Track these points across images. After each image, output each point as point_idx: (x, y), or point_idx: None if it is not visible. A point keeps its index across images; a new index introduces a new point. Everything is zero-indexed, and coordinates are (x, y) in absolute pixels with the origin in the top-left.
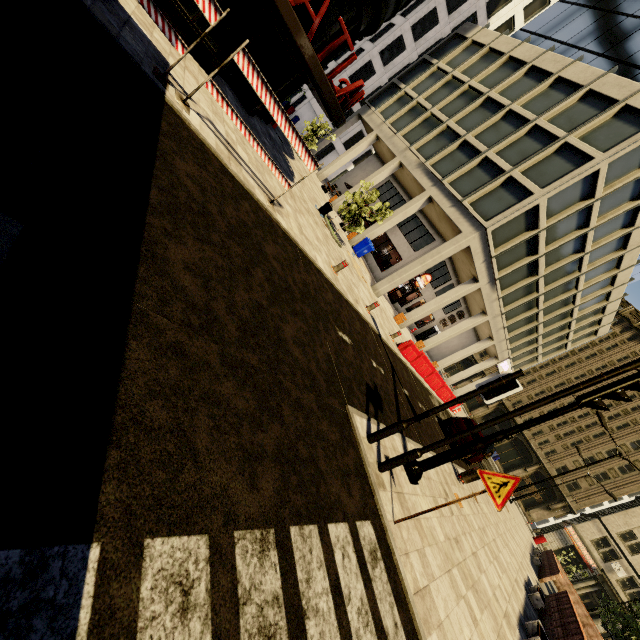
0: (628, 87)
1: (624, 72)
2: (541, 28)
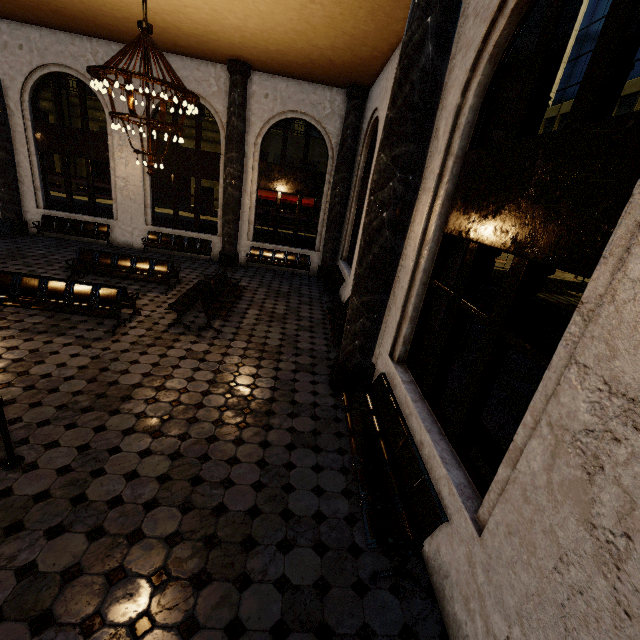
0: (638, 82)
1: (637, 66)
2: (568, 83)
